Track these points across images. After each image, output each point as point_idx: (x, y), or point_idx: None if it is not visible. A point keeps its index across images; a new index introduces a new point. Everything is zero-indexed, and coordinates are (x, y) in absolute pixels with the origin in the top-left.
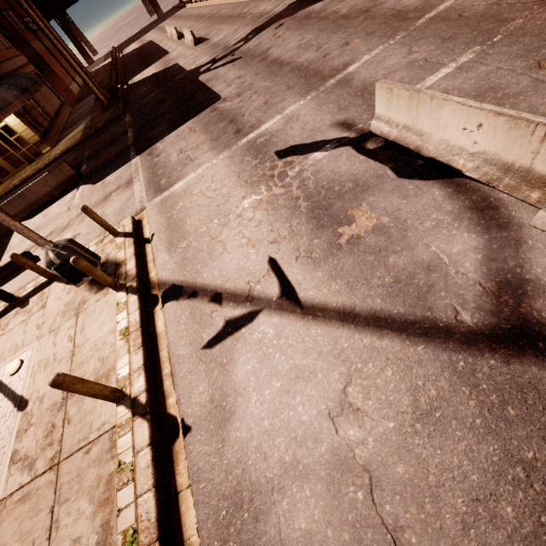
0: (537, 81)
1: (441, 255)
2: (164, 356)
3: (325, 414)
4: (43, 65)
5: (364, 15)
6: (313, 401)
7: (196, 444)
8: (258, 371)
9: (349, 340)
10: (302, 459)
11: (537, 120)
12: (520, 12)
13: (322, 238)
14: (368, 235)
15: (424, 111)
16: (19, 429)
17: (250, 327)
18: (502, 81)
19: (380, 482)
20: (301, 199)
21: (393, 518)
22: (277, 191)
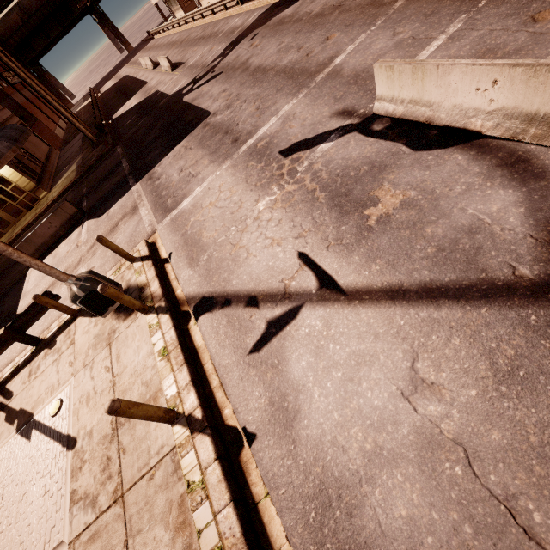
0: (535, 34)
1: (481, 216)
2: (209, 369)
3: (398, 394)
4: (26, 115)
5: (338, 10)
6: (381, 384)
7: (265, 450)
8: (314, 365)
9: (404, 317)
10: (384, 444)
11: None
12: None
13: (350, 223)
14: (397, 211)
15: (430, 81)
16: (72, 468)
17: (294, 323)
18: (498, 41)
19: (476, 453)
20: (317, 190)
21: (502, 487)
22: (290, 188)
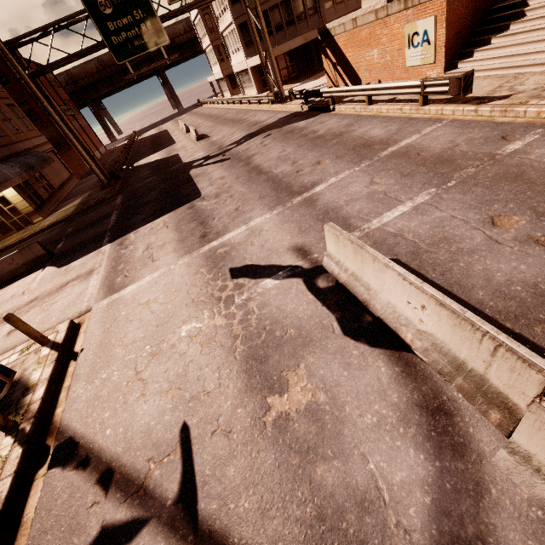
0: (491, 240)
1: (380, 482)
2: None
3: None
4: (63, 143)
5: (337, 139)
6: None
7: None
8: None
9: None
10: None
11: (484, 328)
12: (472, 161)
13: (248, 407)
14: (298, 417)
15: (368, 268)
16: None
17: None
18: (456, 232)
19: None
20: (239, 339)
21: None
22: (218, 321)
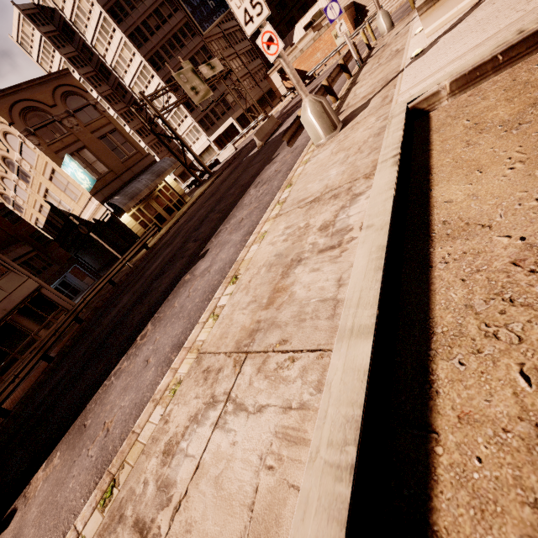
0: None
1: None
2: None
3: None
4: None
5: None
6: None
7: None
8: None
9: None
10: None
11: None
12: None
13: None
14: None
15: None
16: None
17: None
18: None
19: None
20: None
21: None
22: None
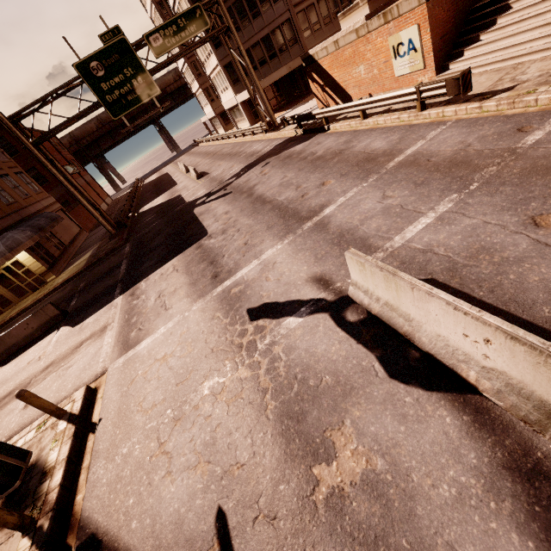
0: (539, 243)
1: None
2: None
3: None
4: (71, 200)
5: (338, 157)
6: None
7: None
8: None
9: None
10: None
11: None
12: (491, 159)
13: (291, 483)
14: (355, 493)
15: (406, 296)
16: None
17: None
18: (494, 239)
19: None
20: (269, 393)
21: None
22: (243, 373)
